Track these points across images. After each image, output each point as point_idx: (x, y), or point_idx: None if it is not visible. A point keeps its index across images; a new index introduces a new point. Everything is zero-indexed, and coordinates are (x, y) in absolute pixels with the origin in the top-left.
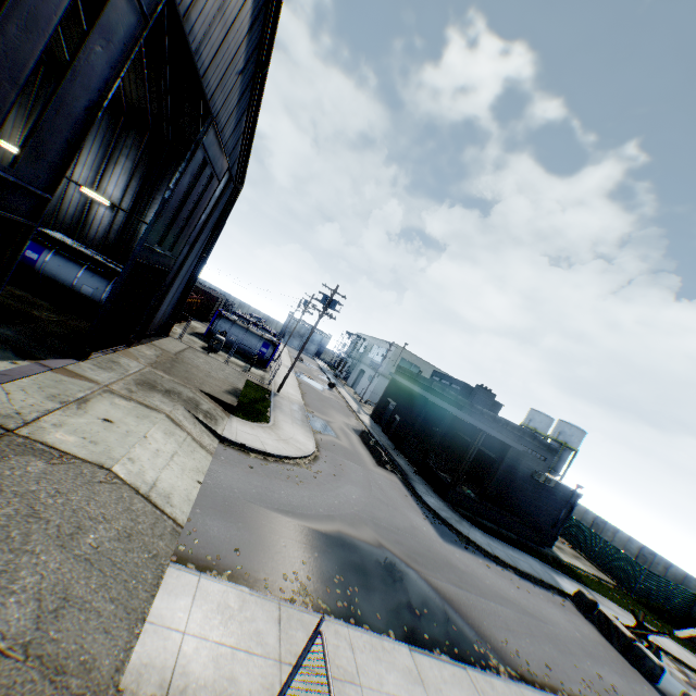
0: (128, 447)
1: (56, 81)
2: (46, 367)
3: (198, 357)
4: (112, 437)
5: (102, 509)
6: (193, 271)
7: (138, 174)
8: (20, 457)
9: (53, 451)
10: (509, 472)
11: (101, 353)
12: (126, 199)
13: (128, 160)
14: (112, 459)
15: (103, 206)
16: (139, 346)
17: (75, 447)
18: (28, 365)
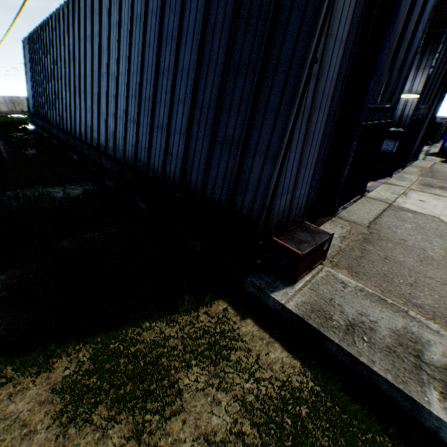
0: (438, 210)
1: None
2: (379, 182)
3: (444, 167)
4: (428, 207)
5: (444, 231)
6: (432, 111)
7: None
8: (400, 211)
9: (409, 210)
10: None
11: (393, 174)
12: None
13: None
14: (435, 214)
15: None
16: (405, 168)
17: (416, 209)
18: (374, 183)
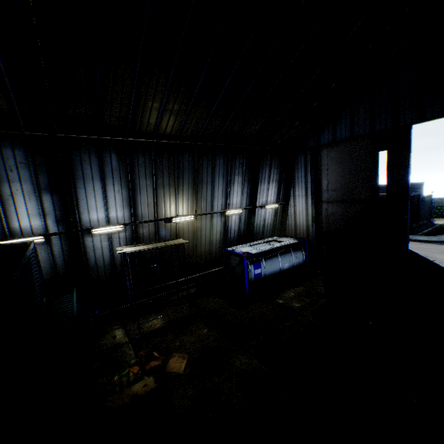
0: None
1: (184, 152)
2: None
3: None
4: None
5: None
6: (288, 215)
7: (246, 181)
8: None
9: None
10: (416, 205)
11: None
12: (243, 201)
13: (239, 176)
14: None
15: (233, 214)
16: None
17: None
18: None
